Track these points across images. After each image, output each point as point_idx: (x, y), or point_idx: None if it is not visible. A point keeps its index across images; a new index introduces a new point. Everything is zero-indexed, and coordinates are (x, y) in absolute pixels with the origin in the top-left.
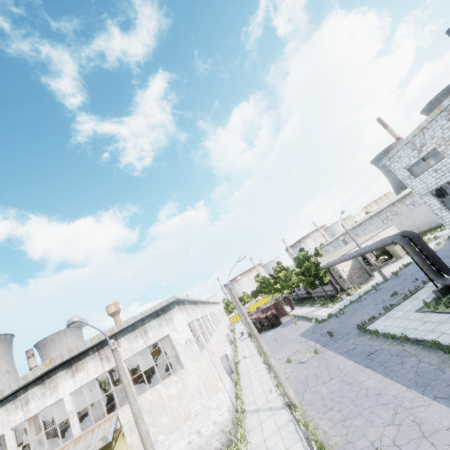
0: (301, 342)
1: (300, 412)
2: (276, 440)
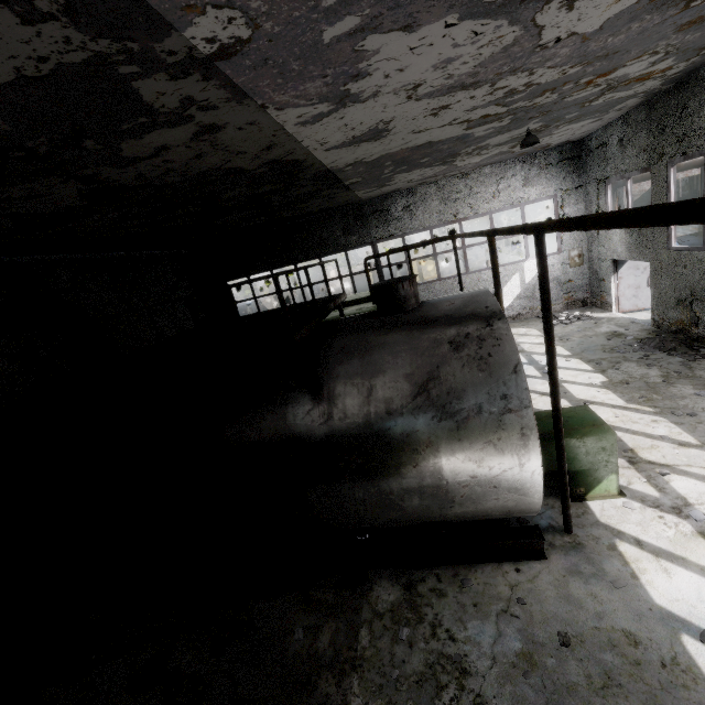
0: None
1: None
2: None
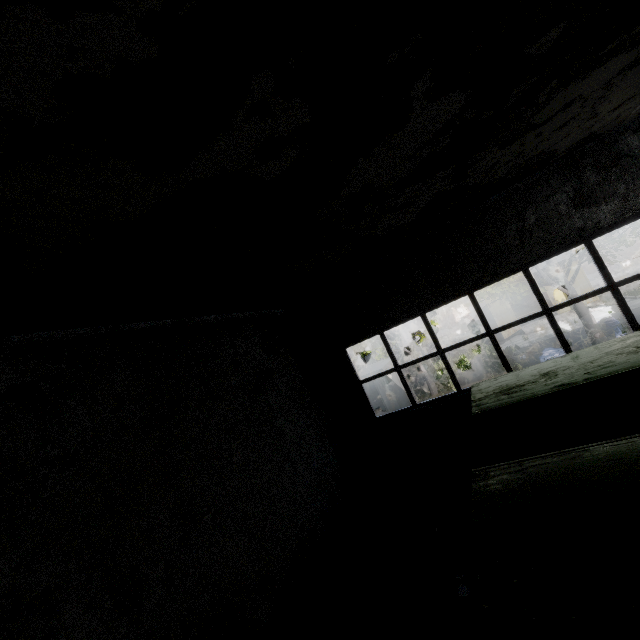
0: None
1: None
2: None
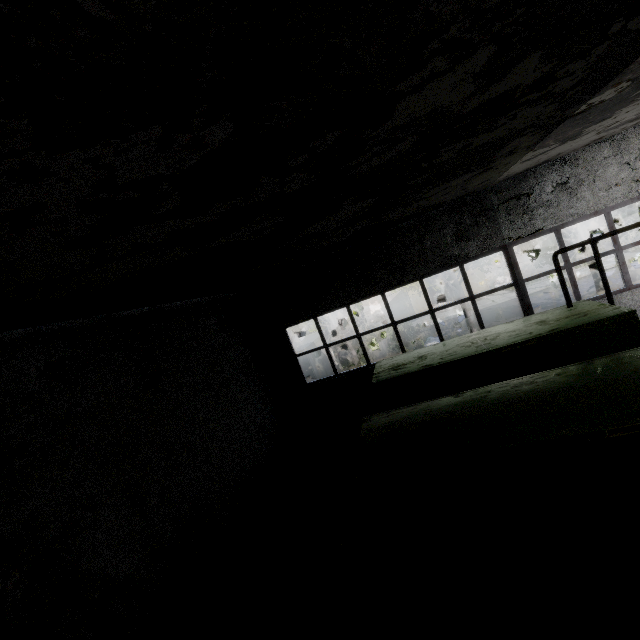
0: (606, 239)
1: (636, 247)
2: (613, 258)
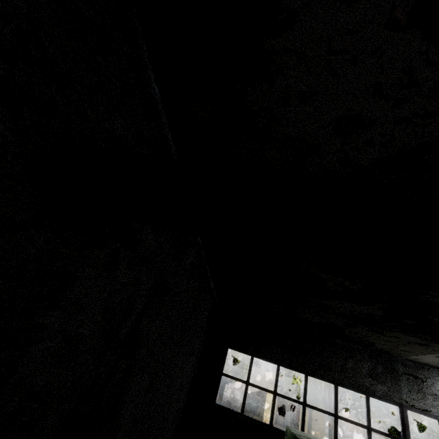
0: None
1: None
2: None
